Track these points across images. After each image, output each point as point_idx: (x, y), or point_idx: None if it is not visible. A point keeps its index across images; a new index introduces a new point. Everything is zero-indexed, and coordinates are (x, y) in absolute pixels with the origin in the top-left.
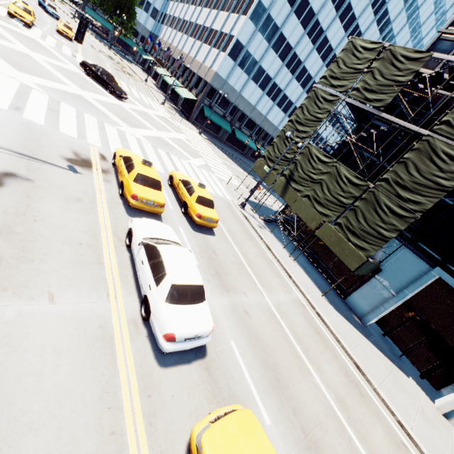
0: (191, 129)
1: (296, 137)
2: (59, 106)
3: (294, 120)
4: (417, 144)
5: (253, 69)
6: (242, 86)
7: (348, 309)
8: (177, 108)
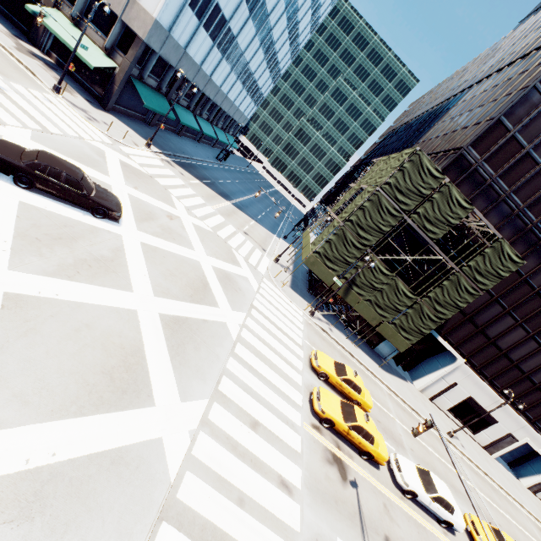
0: (137, 145)
1: (357, 242)
2: (233, 403)
3: (355, 222)
4: (451, 276)
5: (207, 7)
6: (189, 37)
7: (379, 357)
8: (47, 57)
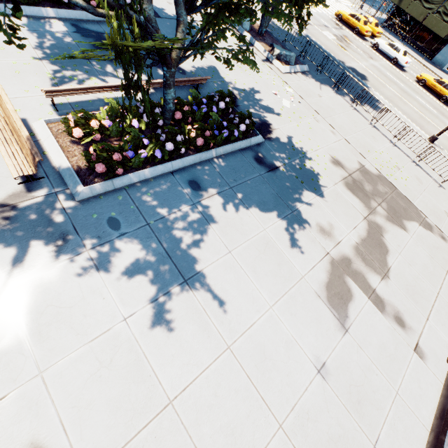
0: None
1: None
2: None
3: None
4: None
5: None
6: None
7: (434, 64)
8: None
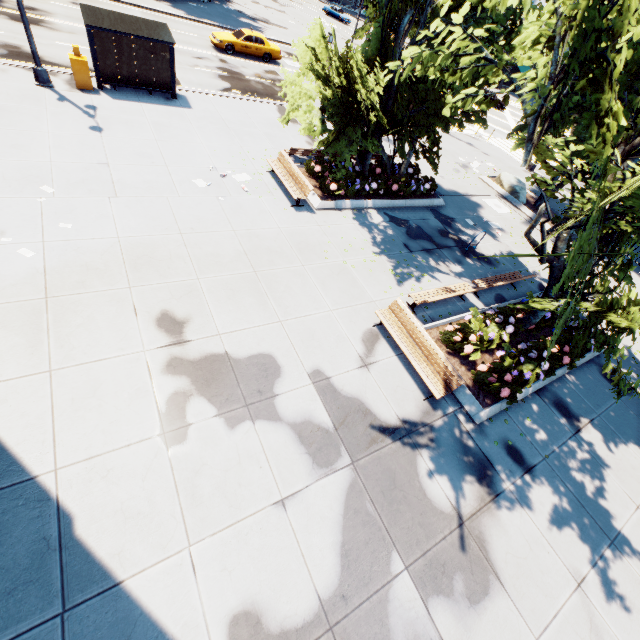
0: (513, 100)
1: None
2: None
3: None
4: None
5: None
6: None
7: None
8: None
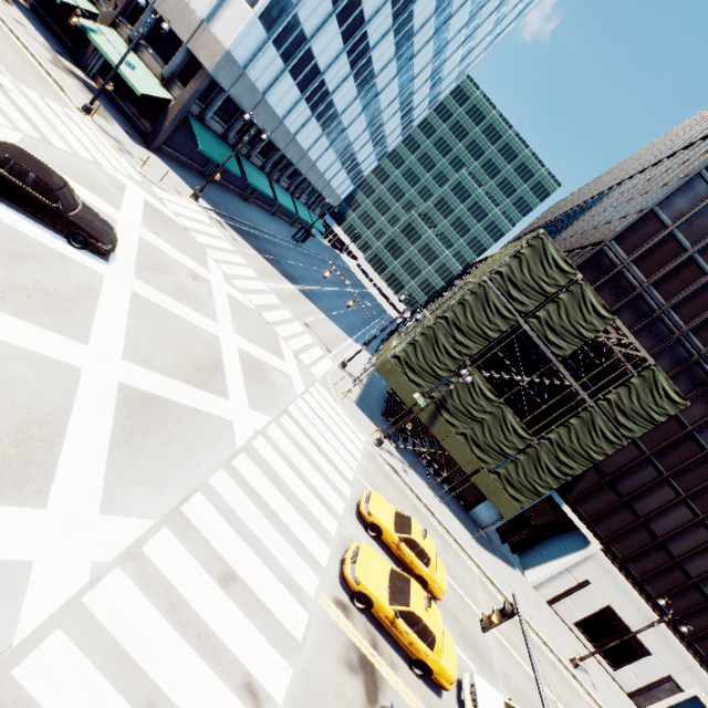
0: (180, 193)
1: (452, 348)
2: (201, 536)
3: (451, 320)
4: (582, 412)
5: (296, 51)
6: (270, 81)
7: (476, 525)
8: (91, 81)
